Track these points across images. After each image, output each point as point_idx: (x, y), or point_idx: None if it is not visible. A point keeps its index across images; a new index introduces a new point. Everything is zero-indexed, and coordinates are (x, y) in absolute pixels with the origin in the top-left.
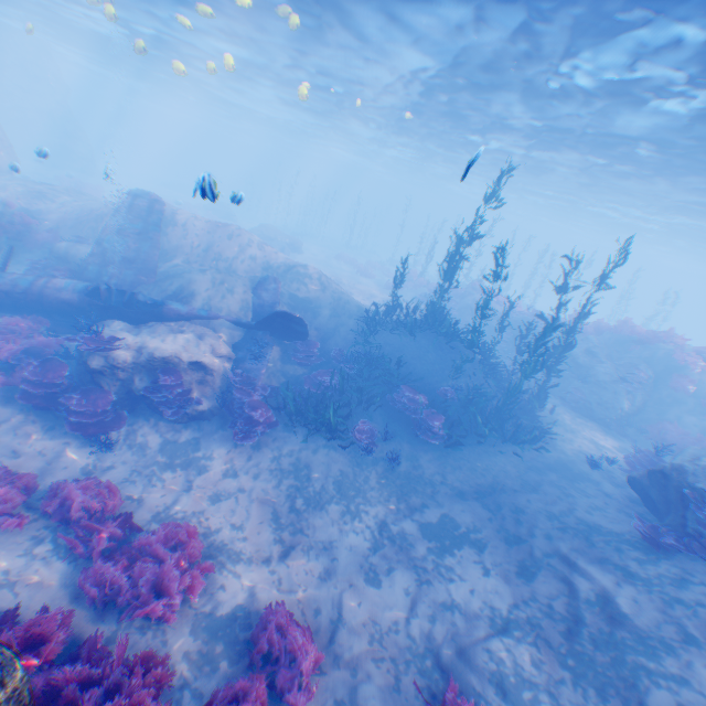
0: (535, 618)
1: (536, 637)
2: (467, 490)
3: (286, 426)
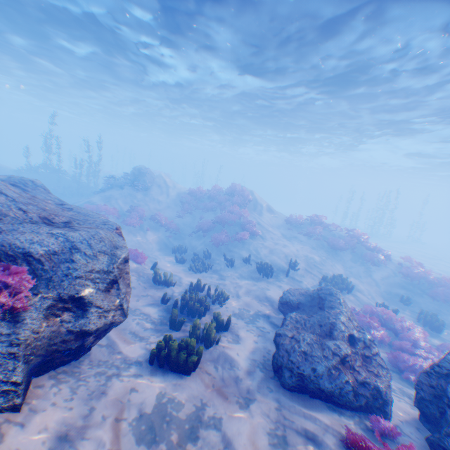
0: None
1: None
2: None
3: None
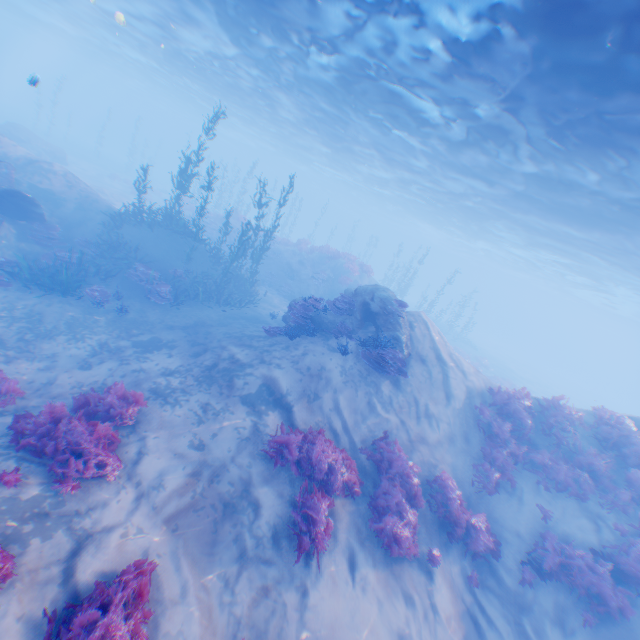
0: (191, 368)
1: (188, 374)
2: (178, 326)
3: (20, 287)
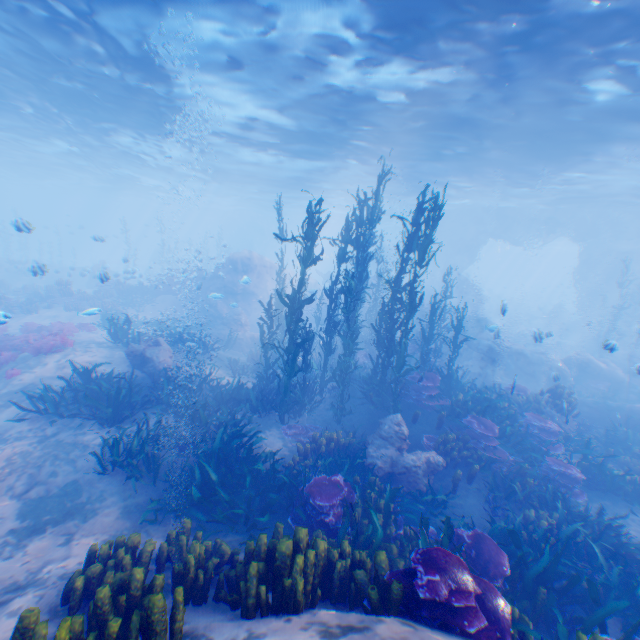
0: None
1: None
2: None
3: None
